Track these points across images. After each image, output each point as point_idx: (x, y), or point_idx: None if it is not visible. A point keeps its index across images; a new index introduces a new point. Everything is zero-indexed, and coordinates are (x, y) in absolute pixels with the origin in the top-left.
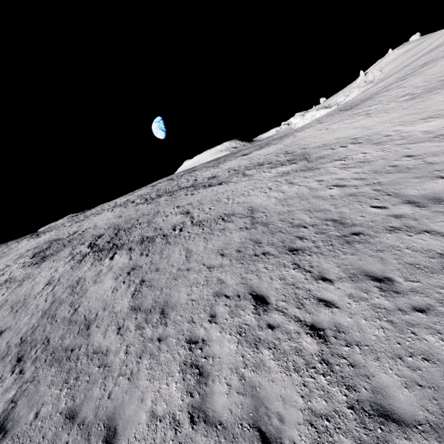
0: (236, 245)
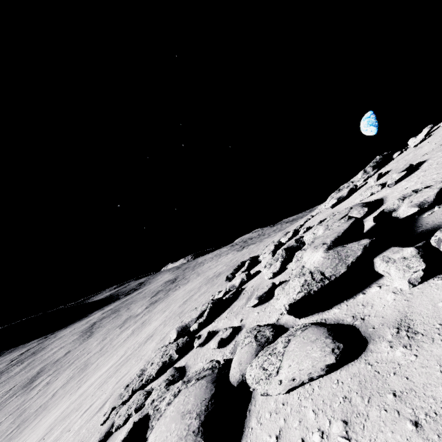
0: (54, 359)
